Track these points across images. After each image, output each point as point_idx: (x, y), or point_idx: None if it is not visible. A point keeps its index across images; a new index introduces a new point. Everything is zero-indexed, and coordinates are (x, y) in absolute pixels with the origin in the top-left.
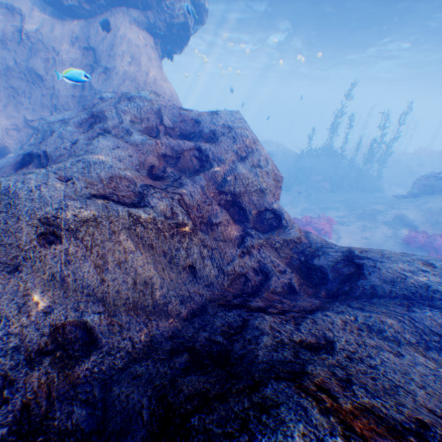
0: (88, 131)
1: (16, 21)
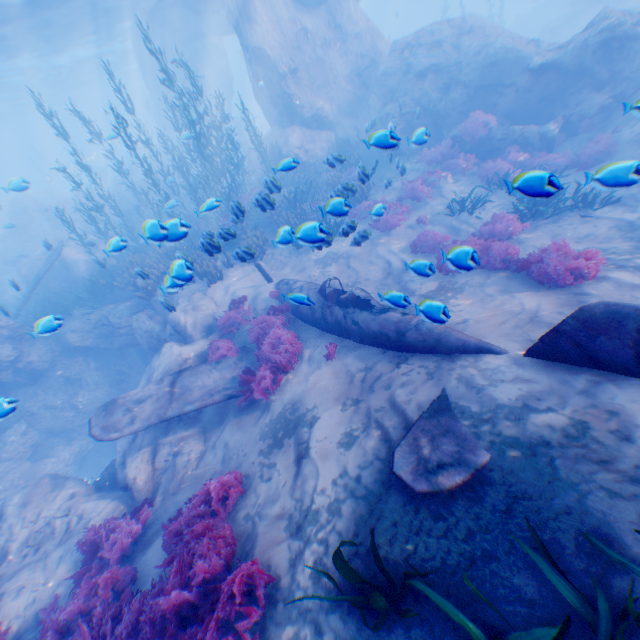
0: (440, 49)
1: (297, 28)
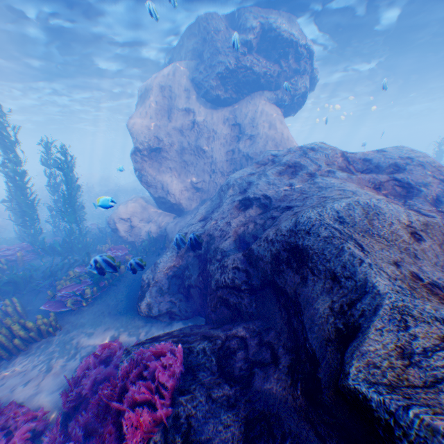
0: (293, 176)
1: (189, 117)
